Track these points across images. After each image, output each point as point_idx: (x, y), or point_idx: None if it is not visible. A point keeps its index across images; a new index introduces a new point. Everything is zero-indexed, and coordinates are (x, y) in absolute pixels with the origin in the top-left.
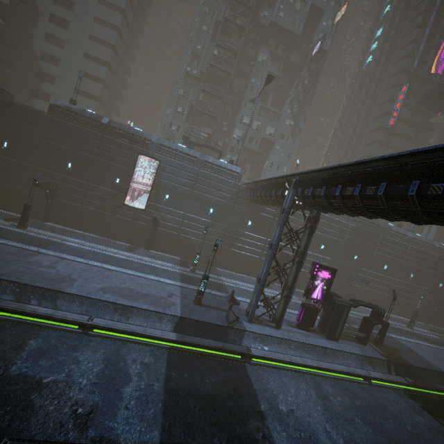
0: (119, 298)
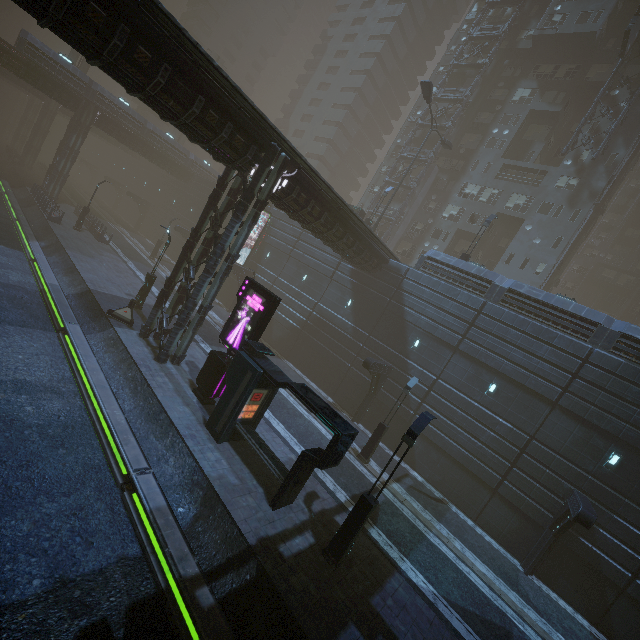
0: (85, 267)
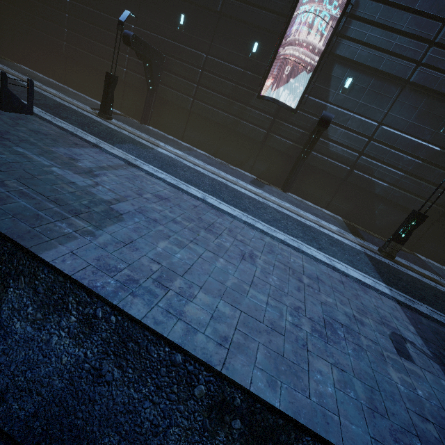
0: (237, 338)
